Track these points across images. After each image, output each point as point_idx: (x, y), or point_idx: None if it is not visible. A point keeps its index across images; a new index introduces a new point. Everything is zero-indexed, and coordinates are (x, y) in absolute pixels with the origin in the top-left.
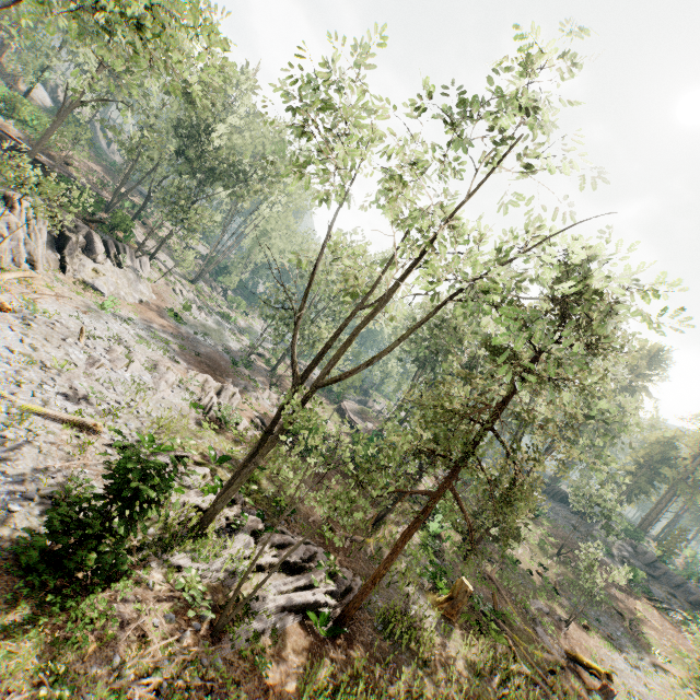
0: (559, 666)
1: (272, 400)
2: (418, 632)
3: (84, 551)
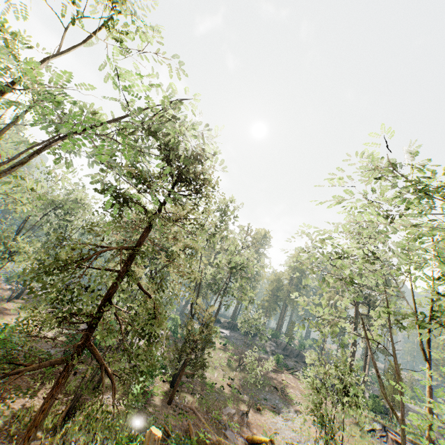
0: None
1: None
2: None
3: None
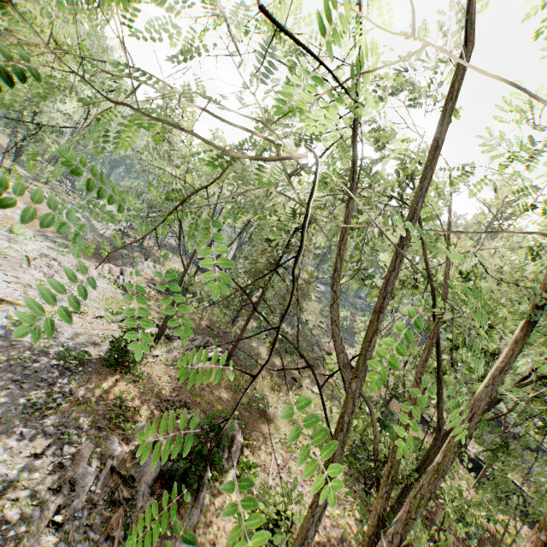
0: (321, 357)
1: (151, 268)
2: (259, 358)
3: (129, 354)
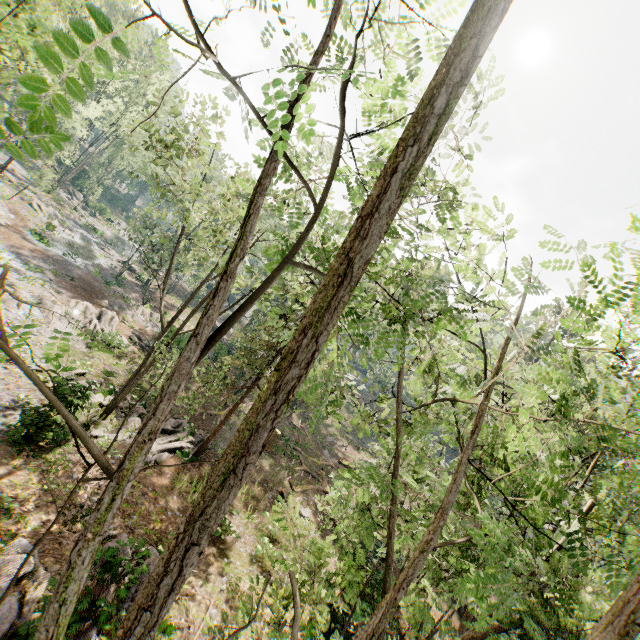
0: (329, 467)
1: (146, 316)
2: None
3: (47, 432)
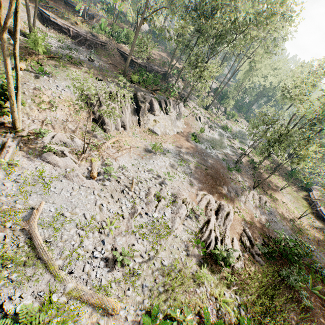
0: None
1: (255, 201)
2: None
3: None
